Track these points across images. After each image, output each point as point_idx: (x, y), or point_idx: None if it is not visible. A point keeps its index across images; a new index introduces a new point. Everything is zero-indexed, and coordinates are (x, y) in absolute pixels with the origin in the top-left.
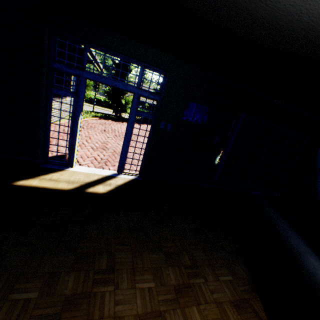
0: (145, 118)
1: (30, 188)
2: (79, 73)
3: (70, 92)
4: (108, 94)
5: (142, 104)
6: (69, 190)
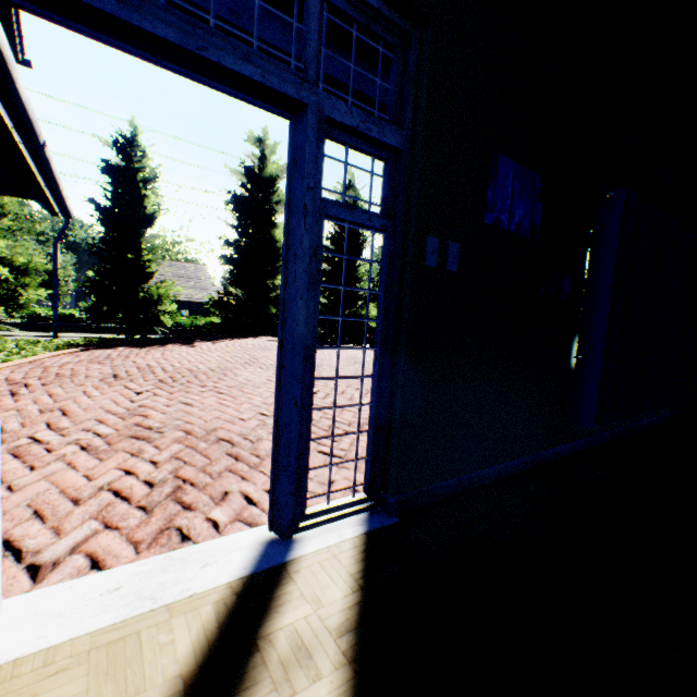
0: (215, 329)
1: None
2: None
3: None
4: (96, 287)
5: (190, 305)
6: None
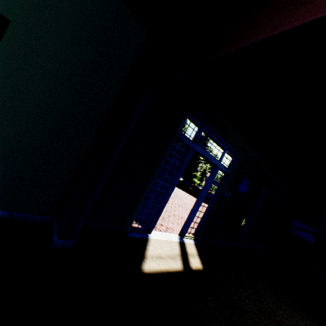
0: None
1: (161, 274)
2: (192, 145)
3: (177, 159)
4: None
5: None
6: (184, 270)
